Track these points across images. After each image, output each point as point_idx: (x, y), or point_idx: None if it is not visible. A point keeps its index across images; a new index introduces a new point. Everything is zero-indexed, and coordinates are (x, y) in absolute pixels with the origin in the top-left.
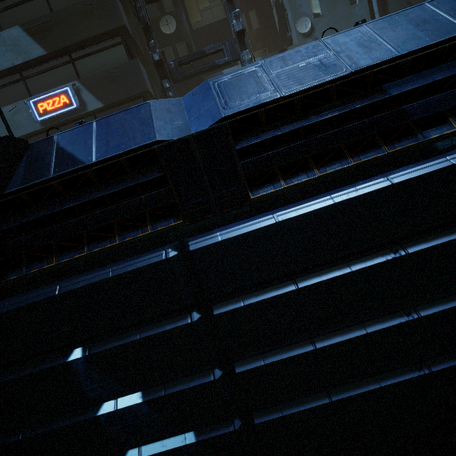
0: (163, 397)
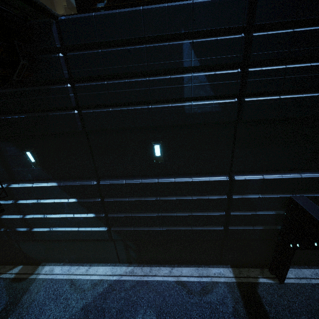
0: (214, 75)
